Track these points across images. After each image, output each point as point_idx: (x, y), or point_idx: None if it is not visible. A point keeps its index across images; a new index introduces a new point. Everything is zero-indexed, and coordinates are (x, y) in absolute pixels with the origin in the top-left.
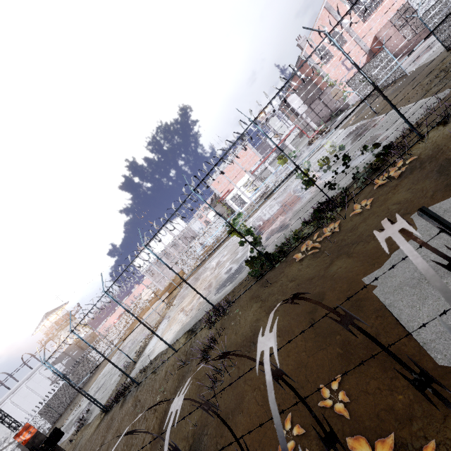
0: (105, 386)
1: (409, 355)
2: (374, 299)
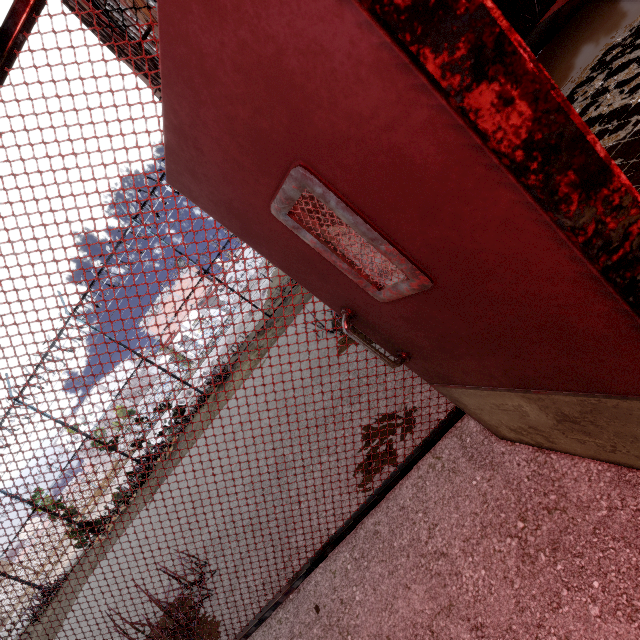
0: None
1: None
2: None
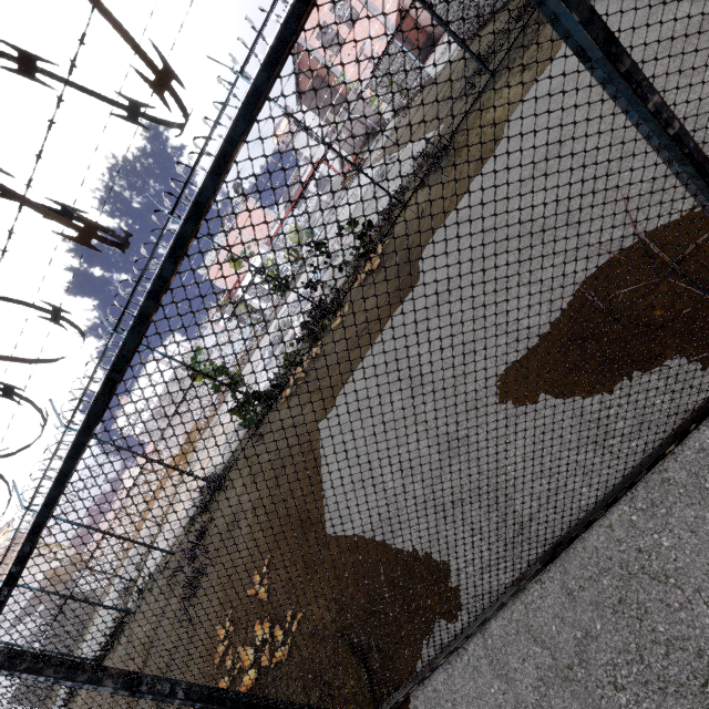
0: (103, 628)
1: (315, 518)
2: (318, 451)
